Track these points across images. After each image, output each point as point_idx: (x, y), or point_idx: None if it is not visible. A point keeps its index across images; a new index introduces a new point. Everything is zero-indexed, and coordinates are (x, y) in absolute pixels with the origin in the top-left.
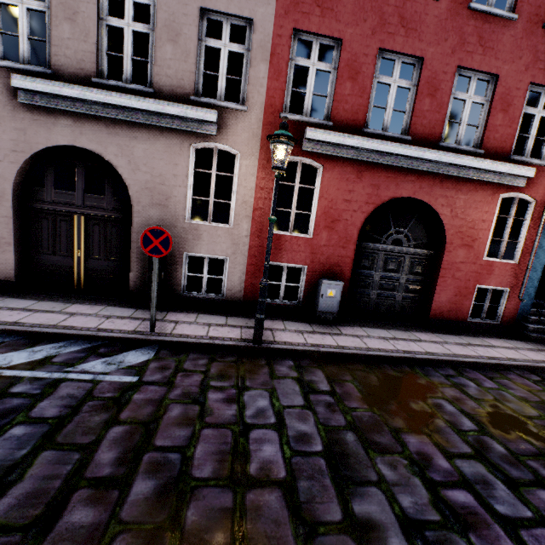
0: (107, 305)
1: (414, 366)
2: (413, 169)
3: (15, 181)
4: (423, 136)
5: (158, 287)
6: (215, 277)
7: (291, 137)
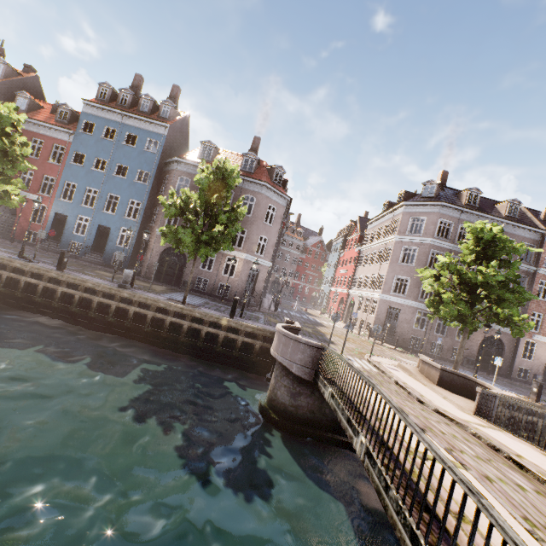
0: None
1: None
2: None
3: None
4: None
5: None
6: None
7: None
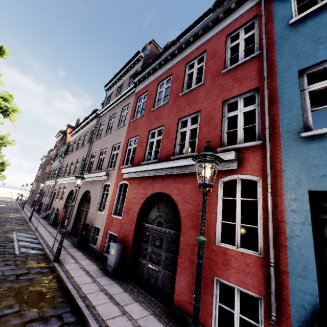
0: (71, 242)
1: (67, 303)
2: (160, 175)
3: (80, 201)
4: (164, 157)
5: (79, 237)
6: (97, 237)
7: (76, 176)
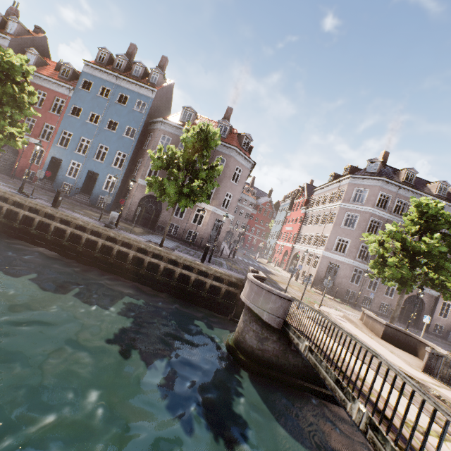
0: None
1: None
2: None
3: None
4: None
5: None
6: None
7: None
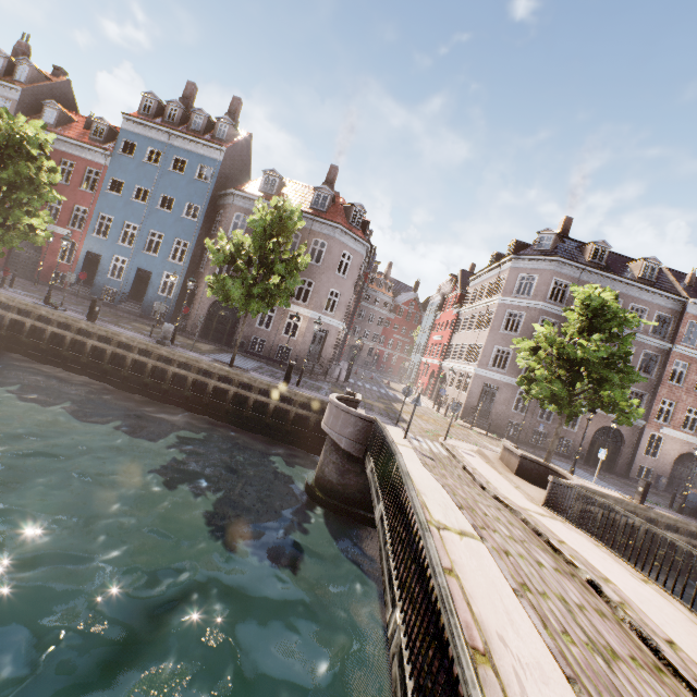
0: None
1: None
2: None
3: None
4: None
5: None
6: None
7: None
